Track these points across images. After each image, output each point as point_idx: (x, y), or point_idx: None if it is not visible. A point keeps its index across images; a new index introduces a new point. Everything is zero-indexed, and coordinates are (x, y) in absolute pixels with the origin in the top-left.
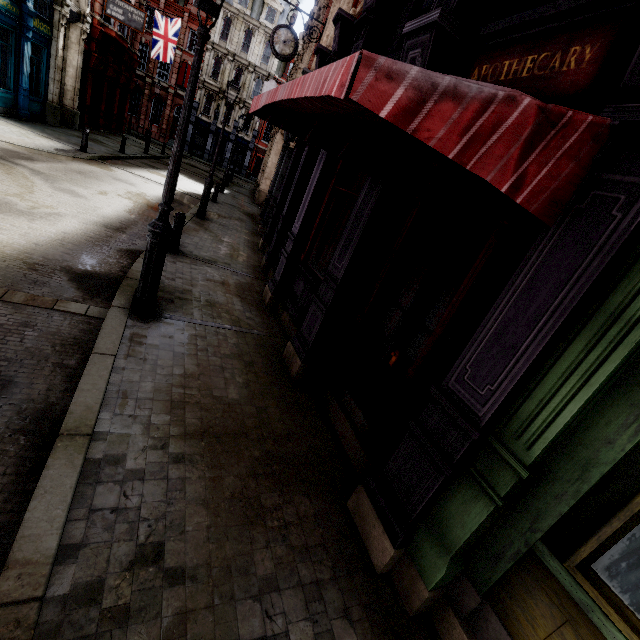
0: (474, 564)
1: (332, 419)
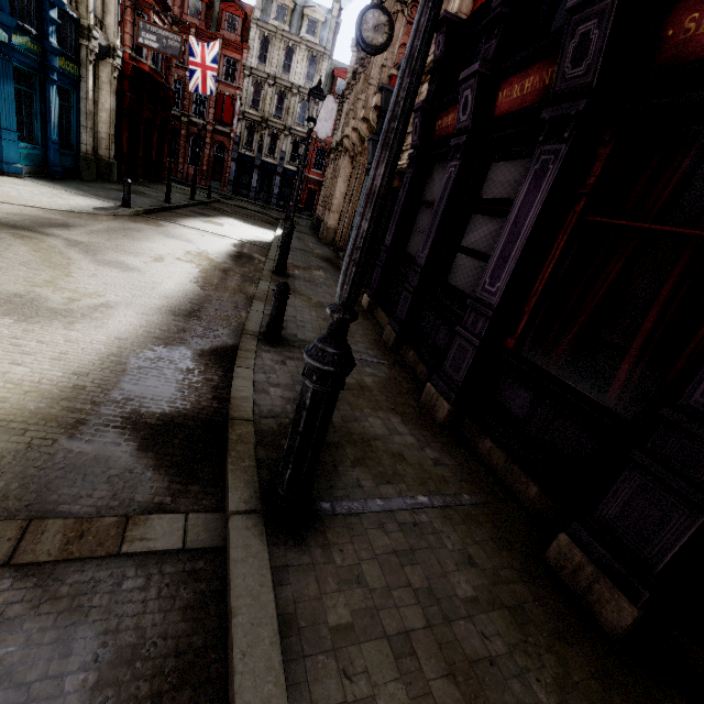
0: None
1: None
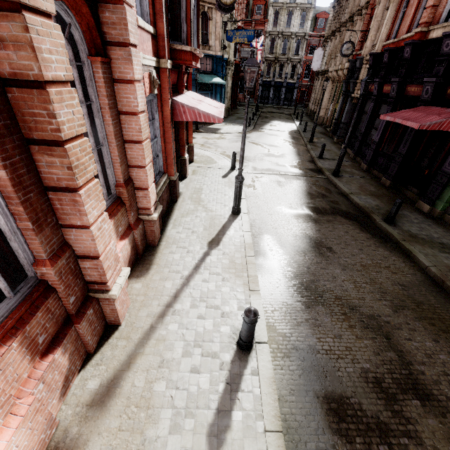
0: None
1: (404, 194)
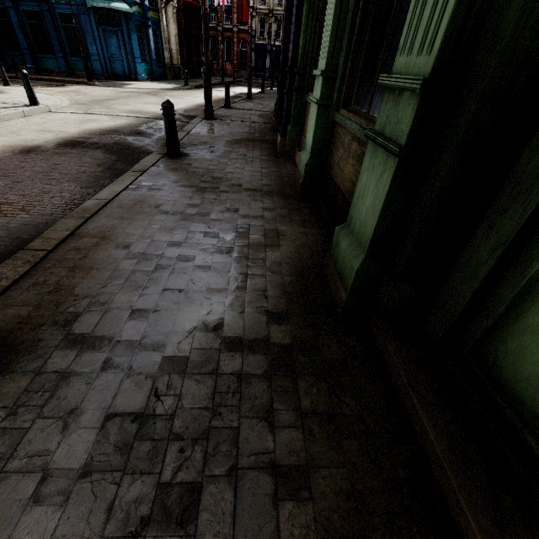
0: (300, 125)
1: None
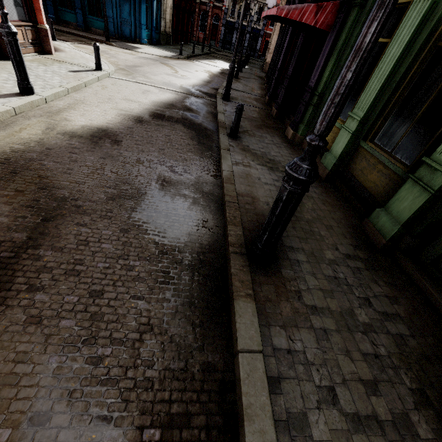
0: (310, 127)
1: (285, 124)
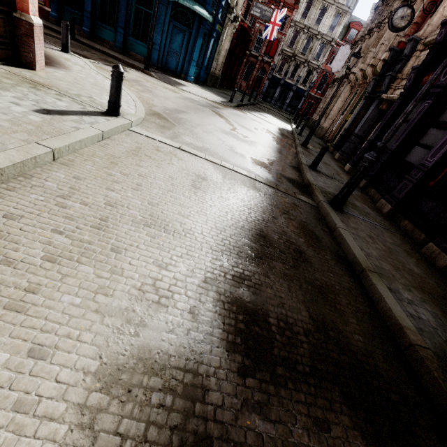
0: None
1: None
